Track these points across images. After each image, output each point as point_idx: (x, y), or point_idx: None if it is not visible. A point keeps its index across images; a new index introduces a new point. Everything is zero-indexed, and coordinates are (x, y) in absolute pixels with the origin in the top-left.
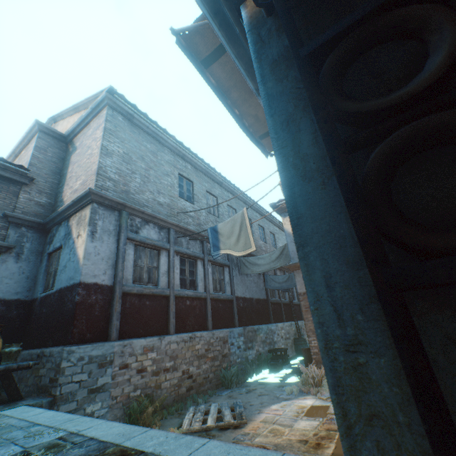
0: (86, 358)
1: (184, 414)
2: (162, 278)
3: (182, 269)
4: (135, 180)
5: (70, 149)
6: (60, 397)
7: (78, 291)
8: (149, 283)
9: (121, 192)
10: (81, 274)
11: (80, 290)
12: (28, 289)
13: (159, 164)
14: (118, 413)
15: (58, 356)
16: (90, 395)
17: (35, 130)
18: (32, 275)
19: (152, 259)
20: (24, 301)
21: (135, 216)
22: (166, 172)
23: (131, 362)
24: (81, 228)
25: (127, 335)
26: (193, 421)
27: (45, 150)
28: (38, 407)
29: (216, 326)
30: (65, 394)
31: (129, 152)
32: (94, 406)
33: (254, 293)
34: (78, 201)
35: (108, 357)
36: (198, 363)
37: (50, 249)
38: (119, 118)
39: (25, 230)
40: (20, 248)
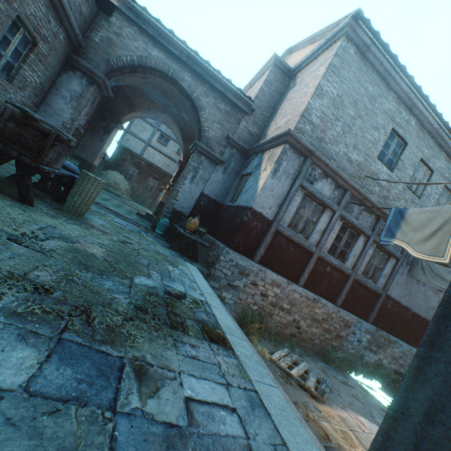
0: (234, 262)
1: (278, 348)
2: (314, 234)
3: (339, 236)
4: (334, 128)
5: (290, 84)
6: (212, 275)
7: (247, 213)
8: (300, 233)
9: (315, 139)
10: (254, 201)
11: (248, 213)
12: (222, 196)
13: (372, 114)
14: (238, 310)
15: (220, 250)
16: (227, 286)
17: (270, 64)
18: (227, 187)
19: (314, 214)
20: (217, 203)
21: (317, 167)
22: (376, 124)
23: (259, 284)
24: (269, 163)
25: (265, 263)
26: (281, 359)
27: (271, 84)
28: (201, 272)
29: (345, 307)
30: (215, 275)
31: (342, 95)
32: (227, 294)
33: (414, 304)
34: (276, 138)
35: (247, 270)
36: (310, 322)
37: (244, 172)
38: (350, 51)
39: (234, 152)
40: (227, 164)
